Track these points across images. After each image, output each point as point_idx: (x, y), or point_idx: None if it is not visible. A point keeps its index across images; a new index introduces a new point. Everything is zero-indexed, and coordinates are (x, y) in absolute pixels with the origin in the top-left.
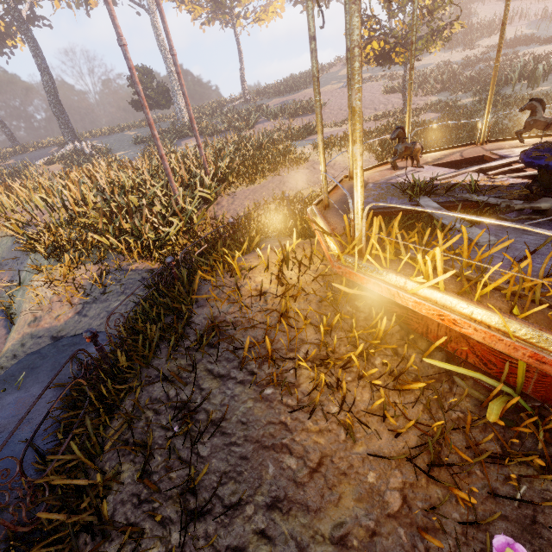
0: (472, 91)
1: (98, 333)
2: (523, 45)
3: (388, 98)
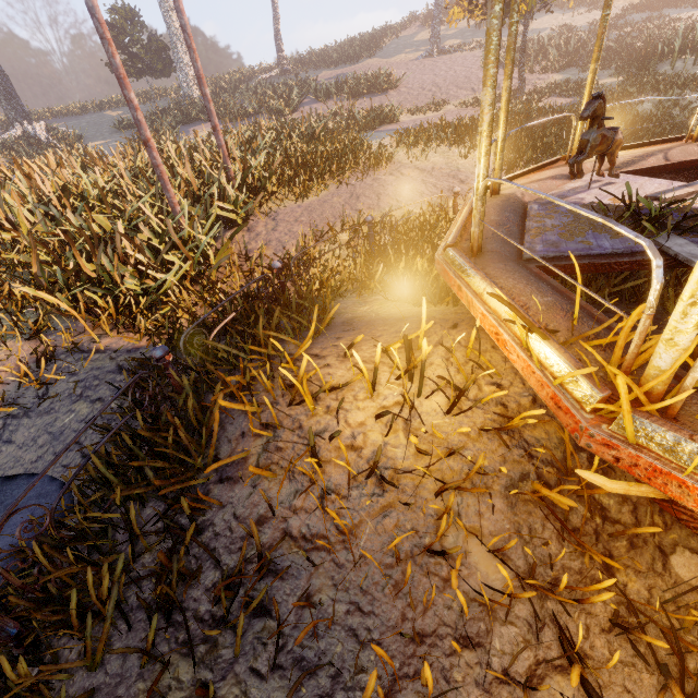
0: (612, 68)
1: (32, 478)
2: (671, 7)
3: None
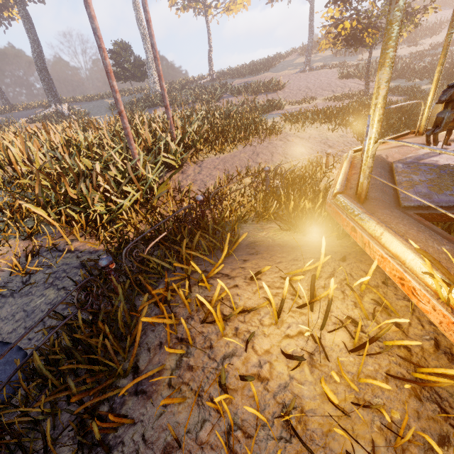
0: (428, 79)
1: (5, 346)
2: None
3: (344, 82)
